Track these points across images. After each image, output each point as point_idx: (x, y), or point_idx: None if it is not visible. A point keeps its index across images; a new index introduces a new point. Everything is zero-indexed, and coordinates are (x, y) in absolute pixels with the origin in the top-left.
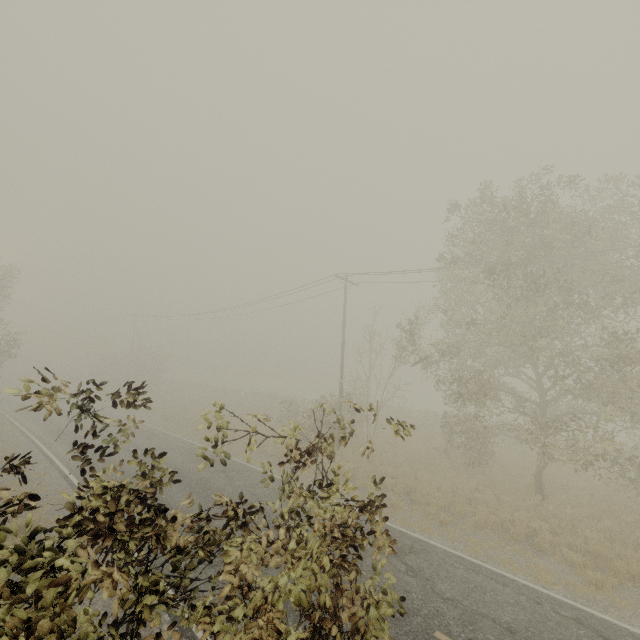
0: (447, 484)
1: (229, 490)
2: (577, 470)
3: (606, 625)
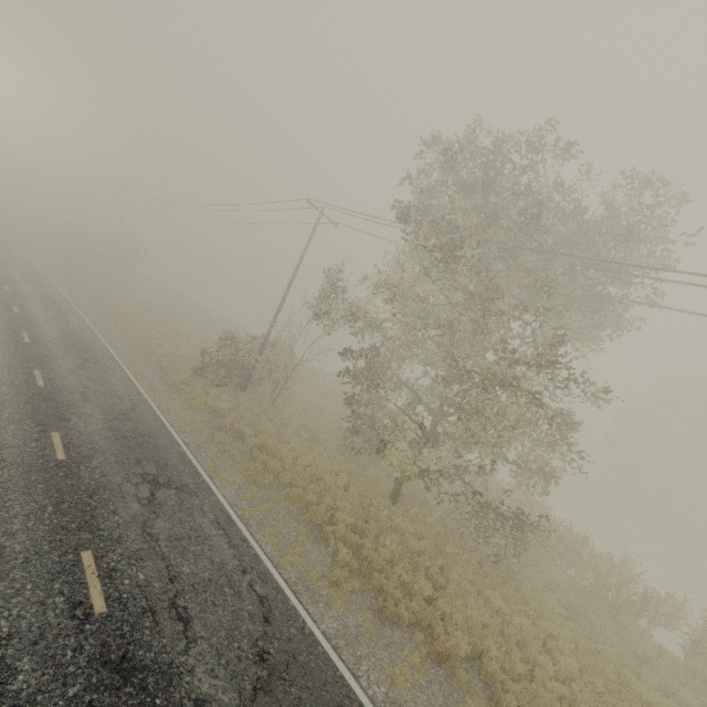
0: (308, 457)
1: (63, 374)
2: (398, 478)
3: (288, 612)
